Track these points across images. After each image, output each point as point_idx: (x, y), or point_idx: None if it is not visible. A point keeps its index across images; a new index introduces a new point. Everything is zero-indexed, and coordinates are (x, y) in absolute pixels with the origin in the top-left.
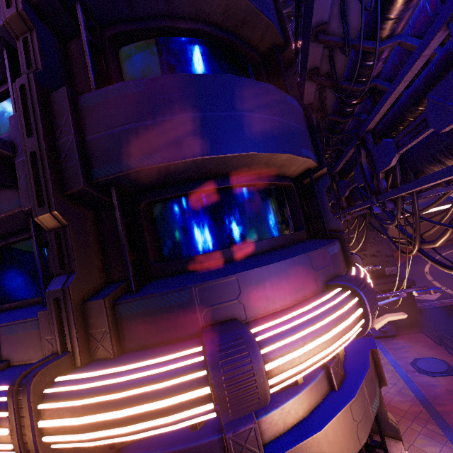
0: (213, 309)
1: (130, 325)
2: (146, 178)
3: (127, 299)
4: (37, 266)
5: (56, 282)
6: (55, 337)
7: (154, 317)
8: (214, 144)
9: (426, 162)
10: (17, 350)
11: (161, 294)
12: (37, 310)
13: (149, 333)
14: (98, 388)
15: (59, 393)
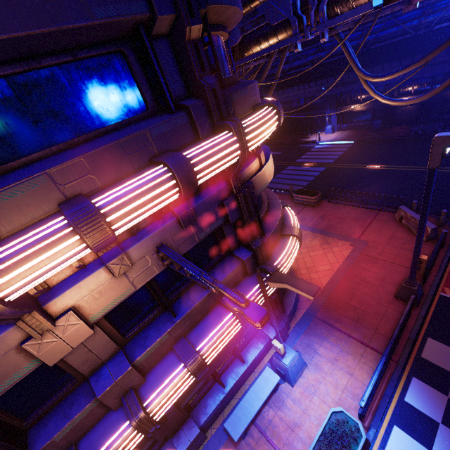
0: (253, 99)
1: (234, 107)
2: (216, 13)
3: (231, 93)
4: (160, 76)
5: (206, 79)
6: (216, 114)
7: (241, 102)
8: (238, 0)
9: (253, 44)
10: (169, 143)
11: (242, 90)
12: (162, 117)
13: (241, 111)
14: (257, 120)
15: (246, 126)
